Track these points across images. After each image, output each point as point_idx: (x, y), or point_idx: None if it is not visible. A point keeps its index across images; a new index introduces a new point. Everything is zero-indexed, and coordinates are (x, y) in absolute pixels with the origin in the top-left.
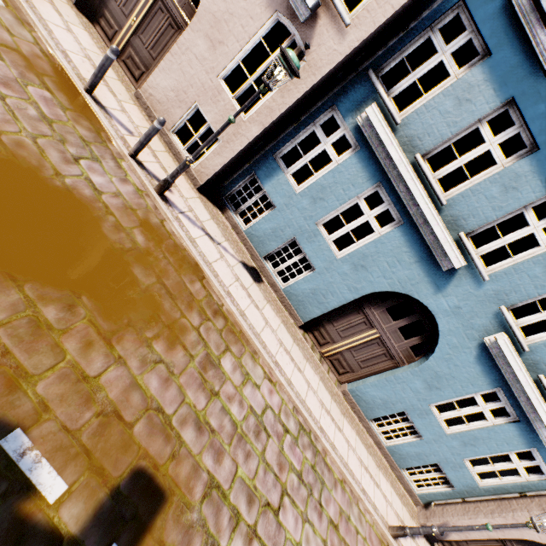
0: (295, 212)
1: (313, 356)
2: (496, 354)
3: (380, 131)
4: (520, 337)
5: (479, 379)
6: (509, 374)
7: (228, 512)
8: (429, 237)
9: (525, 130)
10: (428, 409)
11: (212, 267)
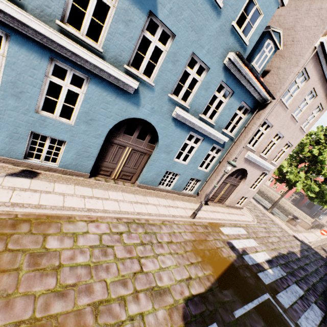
0: (11, 113)
1: (109, 184)
2: (180, 119)
3: (10, 12)
4: (184, 104)
5: (182, 134)
6: (190, 123)
7: (116, 304)
8: (111, 78)
9: None
10: (174, 162)
11: None
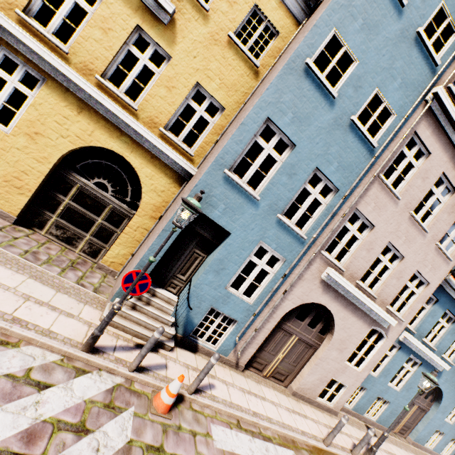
0: (377, 385)
1: (399, 441)
2: None
3: (413, 342)
4: None
5: None
6: None
7: None
8: (434, 363)
9: (451, 314)
10: (444, 421)
11: None
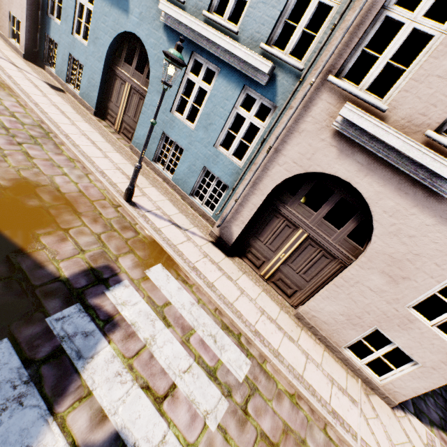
0: (64, 37)
1: (102, 127)
2: (171, 23)
3: None
4: None
5: None
6: (186, 31)
7: None
8: None
9: None
10: (172, 116)
11: (2, 68)
